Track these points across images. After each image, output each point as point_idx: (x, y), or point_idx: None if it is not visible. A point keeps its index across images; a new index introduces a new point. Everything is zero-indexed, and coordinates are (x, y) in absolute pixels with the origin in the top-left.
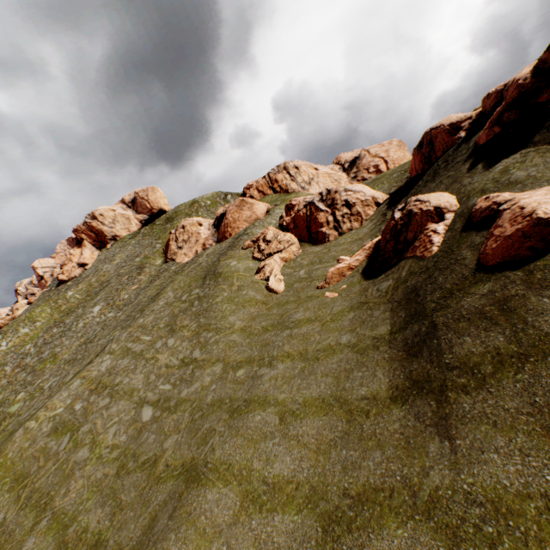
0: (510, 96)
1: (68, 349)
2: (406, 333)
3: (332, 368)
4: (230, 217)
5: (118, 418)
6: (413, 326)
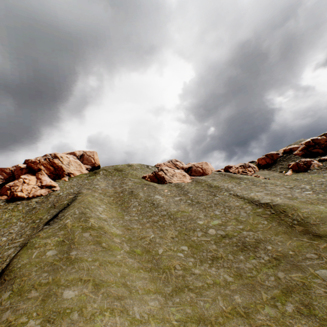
0: (303, 148)
1: (182, 208)
2: None
3: None
4: (205, 167)
5: (303, 194)
6: None
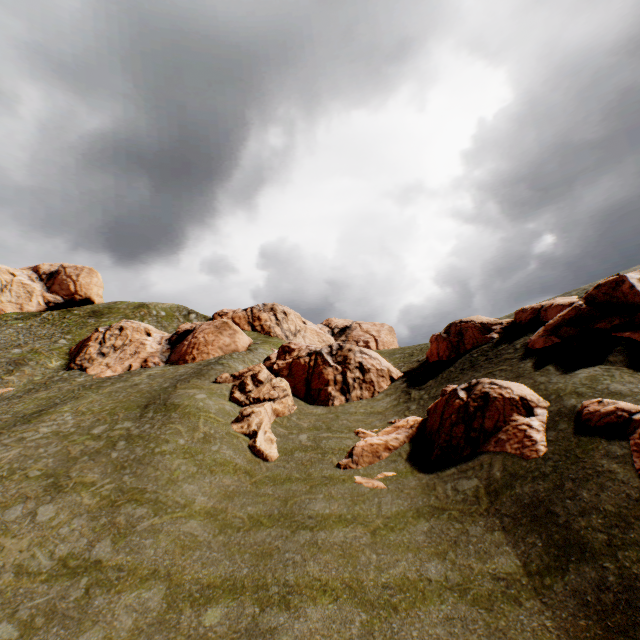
0: (567, 314)
1: None
2: (570, 578)
3: (437, 634)
4: (202, 337)
5: None
6: (581, 567)
